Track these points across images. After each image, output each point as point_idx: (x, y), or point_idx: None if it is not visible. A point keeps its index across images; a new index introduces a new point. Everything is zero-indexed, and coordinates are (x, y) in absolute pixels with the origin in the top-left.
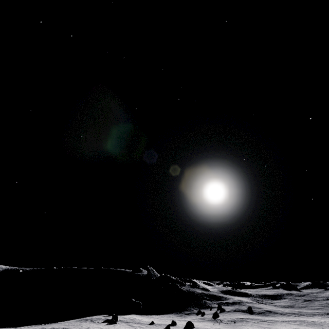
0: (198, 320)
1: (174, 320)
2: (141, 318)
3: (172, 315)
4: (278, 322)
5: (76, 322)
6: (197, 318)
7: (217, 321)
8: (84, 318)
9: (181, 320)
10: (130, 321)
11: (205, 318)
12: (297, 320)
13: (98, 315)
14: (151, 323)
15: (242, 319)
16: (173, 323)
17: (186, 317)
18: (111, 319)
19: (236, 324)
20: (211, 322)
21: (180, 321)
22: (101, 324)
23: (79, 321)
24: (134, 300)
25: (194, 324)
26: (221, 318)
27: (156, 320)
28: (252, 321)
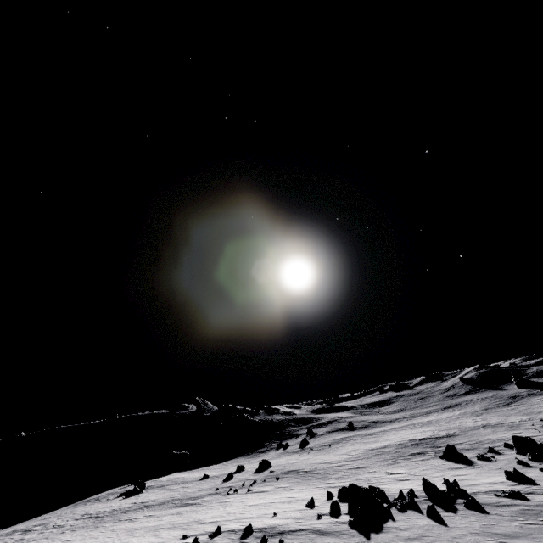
0: (278, 456)
1: (243, 464)
2: (188, 476)
3: (241, 459)
4: (386, 432)
5: (67, 510)
6: (278, 454)
7: (306, 450)
8: (85, 500)
9: (254, 461)
10: (168, 483)
11: (289, 451)
12: (410, 423)
13: (113, 489)
14: (204, 477)
15: (340, 439)
16: (239, 469)
17: (261, 456)
18: (133, 489)
19: (332, 447)
20: (297, 453)
21: (251, 464)
22: (113, 500)
23: (74, 506)
24: (176, 452)
25: (272, 462)
26: (312, 446)
27: (213, 472)
28: (353, 439)
